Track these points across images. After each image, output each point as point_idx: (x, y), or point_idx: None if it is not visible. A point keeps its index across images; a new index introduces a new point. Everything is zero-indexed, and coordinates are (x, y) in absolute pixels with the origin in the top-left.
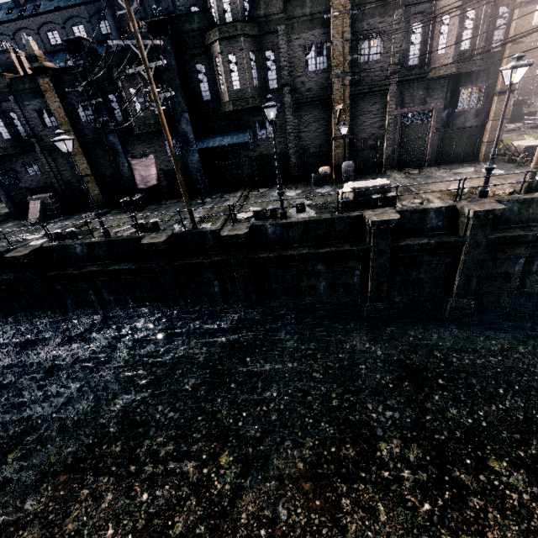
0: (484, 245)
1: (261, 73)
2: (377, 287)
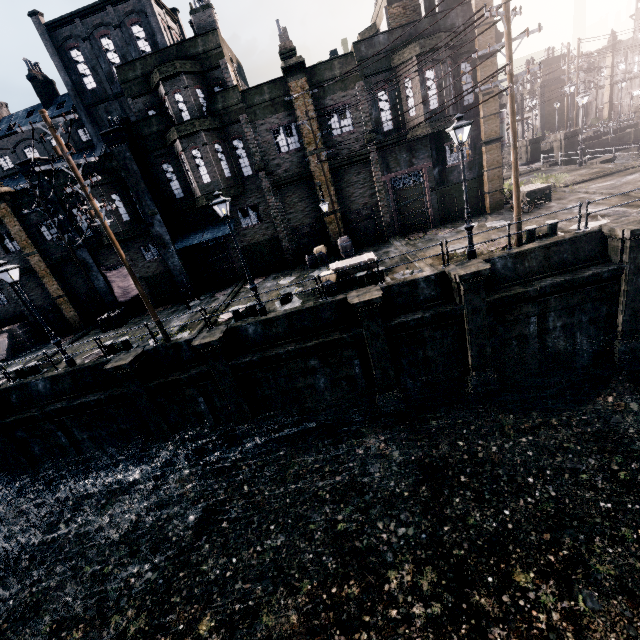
0: (484, 309)
1: (232, 162)
2: (382, 375)
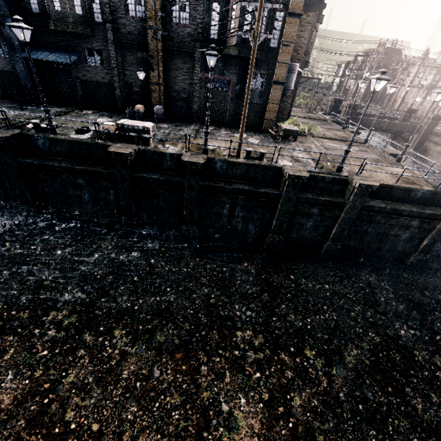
0: (197, 188)
1: (86, 3)
2: (127, 206)
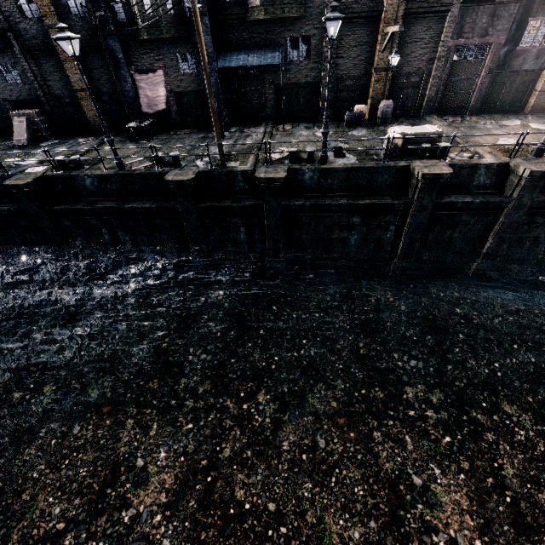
0: (527, 207)
1: None
2: (408, 244)
